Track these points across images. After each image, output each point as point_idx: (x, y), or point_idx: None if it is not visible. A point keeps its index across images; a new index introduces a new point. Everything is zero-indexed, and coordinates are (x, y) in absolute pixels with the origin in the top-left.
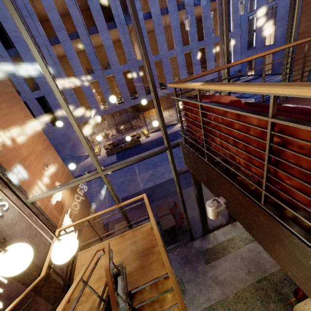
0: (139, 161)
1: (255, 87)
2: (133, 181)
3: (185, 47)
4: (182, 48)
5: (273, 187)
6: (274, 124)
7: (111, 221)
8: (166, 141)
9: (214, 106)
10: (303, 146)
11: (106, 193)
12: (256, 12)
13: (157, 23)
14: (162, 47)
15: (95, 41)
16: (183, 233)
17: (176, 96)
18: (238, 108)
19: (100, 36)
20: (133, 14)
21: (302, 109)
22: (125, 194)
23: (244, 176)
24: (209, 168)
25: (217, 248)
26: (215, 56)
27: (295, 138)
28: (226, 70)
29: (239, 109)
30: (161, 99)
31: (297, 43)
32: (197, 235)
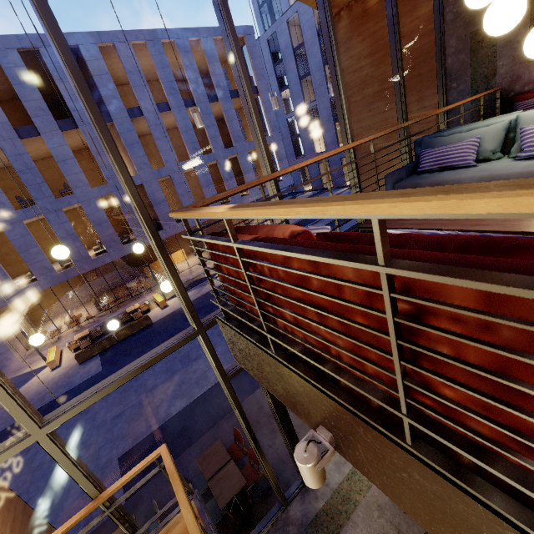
0: (138, 374)
1: (336, 205)
2: (144, 406)
3: (207, 157)
4: (202, 158)
5: (424, 408)
6: (392, 277)
7: (93, 532)
8: (192, 319)
9: (262, 249)
10: (461, 316)
11: (79, 455)
12: (295, 114)
13: (154, 122)
14: (169, 157)
15: (34, 149)
16: (265, 497)
17: (190, 234)
18: (310, 248)
19: (44, 141)
20: (81, 93)
21: (421, 237)
22: (126, 443)
23: (356, 386)
24: (284, 370)
25: (334, 504)
26: (254, 168)
27: (447, 306)
28: (273, 183)
29: (314, 251)
30: (181, 238)
31: (360, 142)
32: (292, 489)
